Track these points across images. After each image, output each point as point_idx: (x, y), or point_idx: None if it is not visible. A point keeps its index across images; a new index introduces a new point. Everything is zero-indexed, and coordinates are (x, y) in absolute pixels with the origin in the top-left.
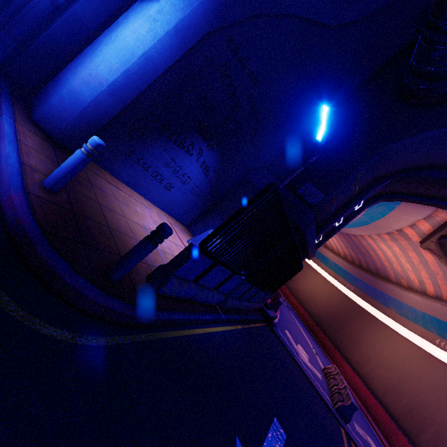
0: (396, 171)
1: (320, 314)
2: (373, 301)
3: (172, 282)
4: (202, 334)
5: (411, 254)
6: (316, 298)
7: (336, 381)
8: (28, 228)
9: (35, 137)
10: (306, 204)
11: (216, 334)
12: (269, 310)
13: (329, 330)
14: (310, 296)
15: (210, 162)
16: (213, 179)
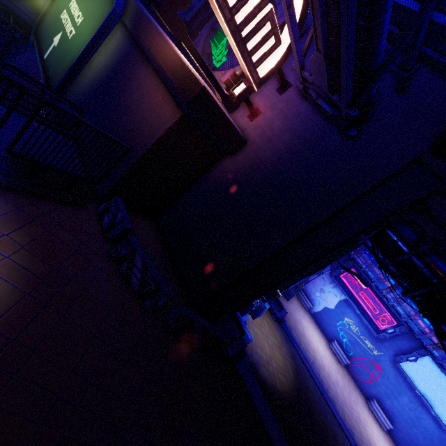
0: None
1: None
2: None
3: None
4: None
5: None
6: None
7: None
8: None
9: None
10: None
11: None
12: None
13: None
14: None
15: None
16: None
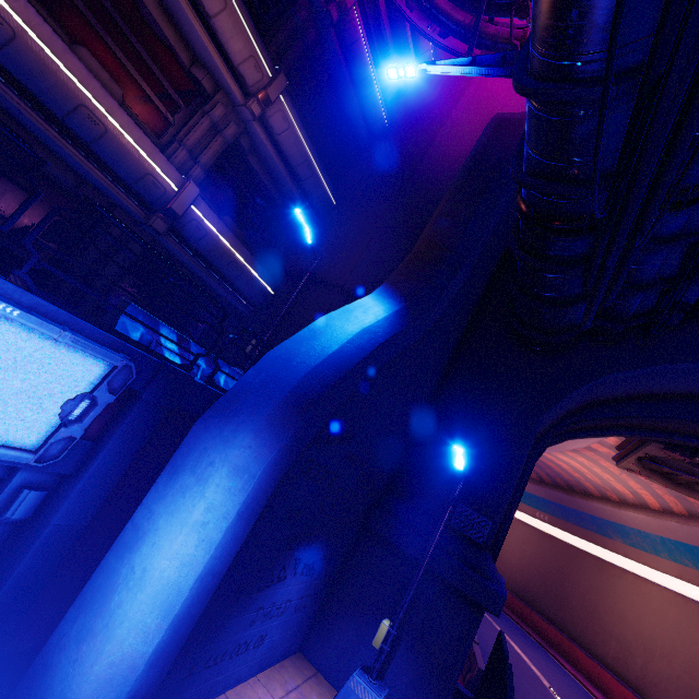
0: (555, 422)
1: (521, 581)
2: (584, 532)
3: None
4: None
5: (604, 464)
6: (504, 552)
7: None
8: None
9: None
10: (473, 547)
11: None
12: None
13: (547, 608)
14: None
15: (313, 556)
16: (322, 567)
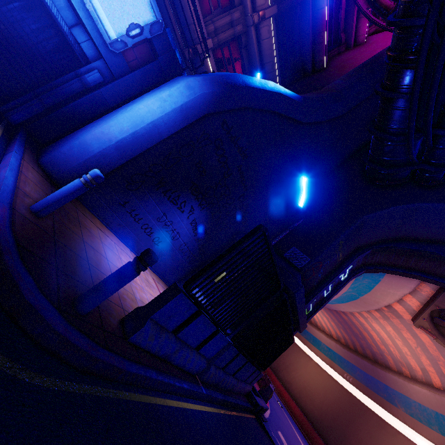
0: (374, 242)
1: (318, 415)
2: (376, 396)
3: (149, 327)
4: (176, 408)
5: (405, 335)
6: (312, 392)
7: None
8: (2, 236)
9: (37, 174)
10: (293, 267)
11: (193, 412)
12: (258, 397)
13: (331, 439)
14: (304, 389)
15: (200, 220)
16: (202, 238)
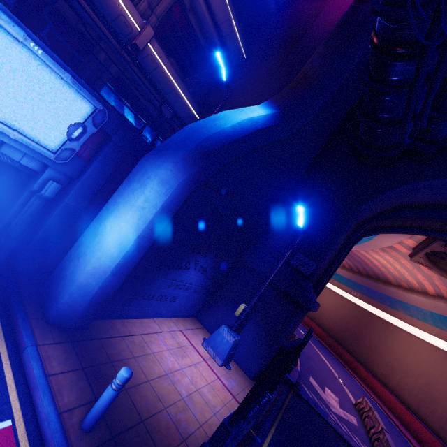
0: (372, 217)
1: (334, 328)
2: (380, 305)
3: None
4: None
5: (403, 261)
6: (326, 311)
7: (372, 421)
8: None
9: (57, 349)
10: (302, 276)
11: None
12: (291, 373)
13: (347, 344)
14: (320, 310)
15: (206, 264)
16: (211, 273)
